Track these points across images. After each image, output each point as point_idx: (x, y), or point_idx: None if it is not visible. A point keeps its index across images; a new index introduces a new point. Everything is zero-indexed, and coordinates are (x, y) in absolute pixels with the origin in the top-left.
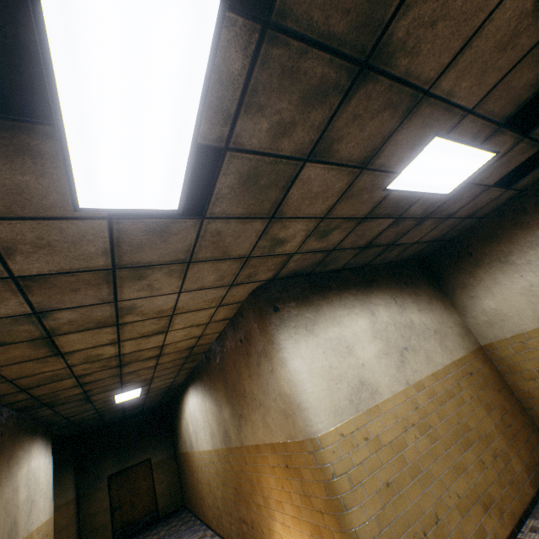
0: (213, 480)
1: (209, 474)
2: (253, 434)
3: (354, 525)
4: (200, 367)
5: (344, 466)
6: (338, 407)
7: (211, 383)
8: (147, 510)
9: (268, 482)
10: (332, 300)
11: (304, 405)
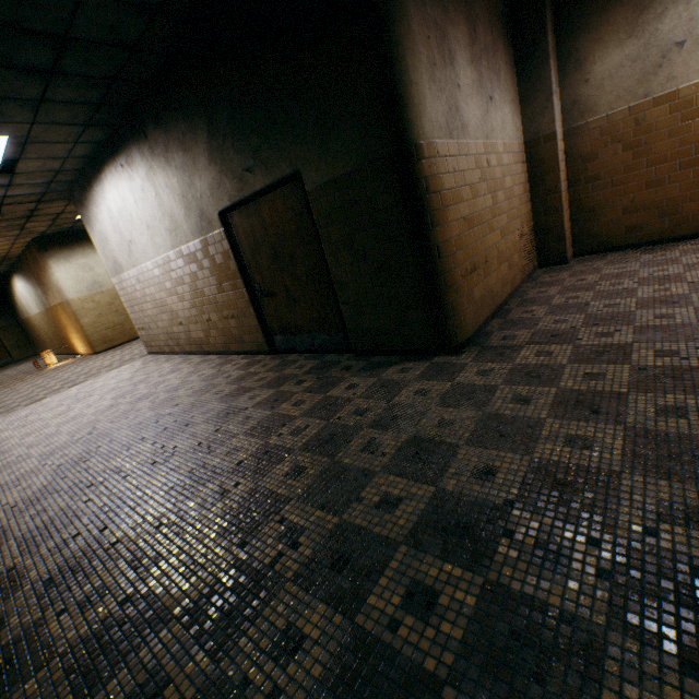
0: (46, 328)
1: (44, 326)
2: (53, 301)
3: (84, 323)
4: (18, 265)
5: (81, 308)
6: (81, 291)
7: (28, 276)
8: (2, 357)
9: (63, 319)
10: (84, 245)
11: (64, 289)
